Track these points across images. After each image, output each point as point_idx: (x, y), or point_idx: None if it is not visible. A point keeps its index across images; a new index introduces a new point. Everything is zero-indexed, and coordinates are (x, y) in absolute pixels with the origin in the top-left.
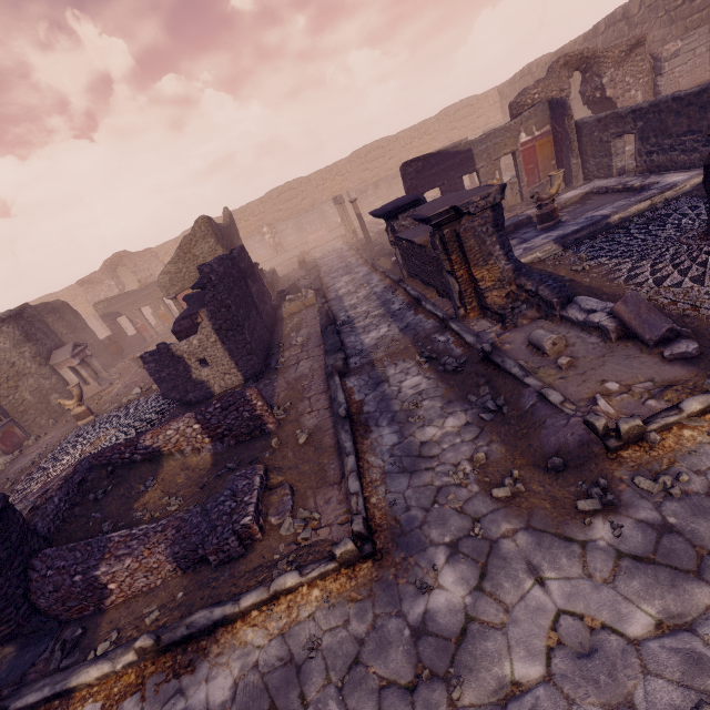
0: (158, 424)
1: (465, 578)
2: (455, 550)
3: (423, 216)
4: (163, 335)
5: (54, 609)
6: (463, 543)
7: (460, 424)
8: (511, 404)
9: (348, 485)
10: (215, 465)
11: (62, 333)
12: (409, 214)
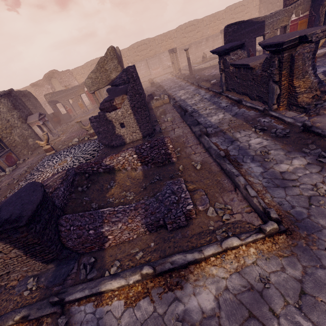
0: (96, 156)
1: None
2: None
3: (279, 41)
4: (81, 115)
5: (77, 247)
6: None
7: (304, 163)
8: None
9: (249, 192)
10: (145, 177)
11: (30, 108)
12: (236, 52)
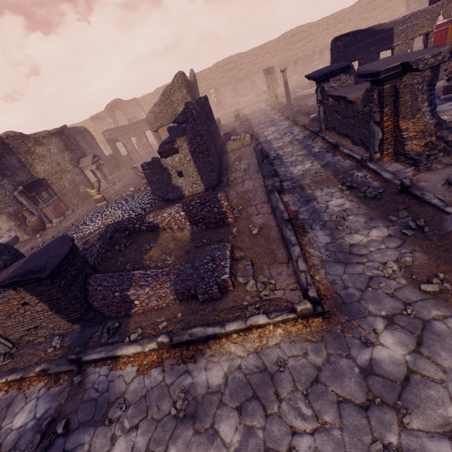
0: (148, 210)
1: (403, 342)
2: (391, 322)
3: (374, 71)
4: (144, 157)
5: (102, 309)
6: (397, 318)
7: (384, 235)
8: (433, 225)
9: (298, 265)
10: (193, 240)
11: (85, 148)
12: (339, 78)
